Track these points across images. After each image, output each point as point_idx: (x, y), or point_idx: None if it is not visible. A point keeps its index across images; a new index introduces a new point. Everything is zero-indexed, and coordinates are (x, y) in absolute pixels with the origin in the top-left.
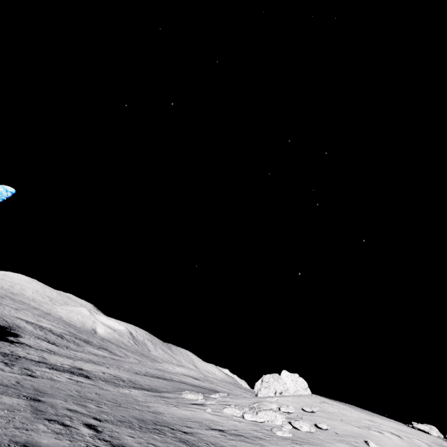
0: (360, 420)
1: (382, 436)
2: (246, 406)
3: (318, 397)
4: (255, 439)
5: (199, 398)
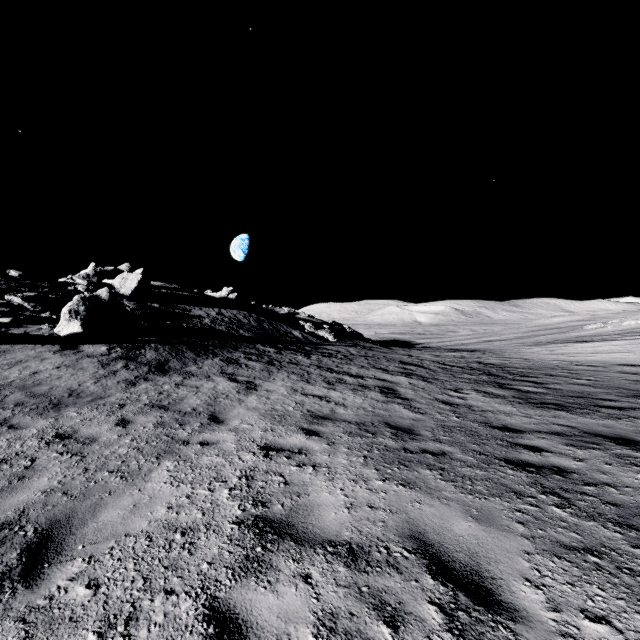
0: None
1: None
2: None
3: None
4: None
5: (599, 326)
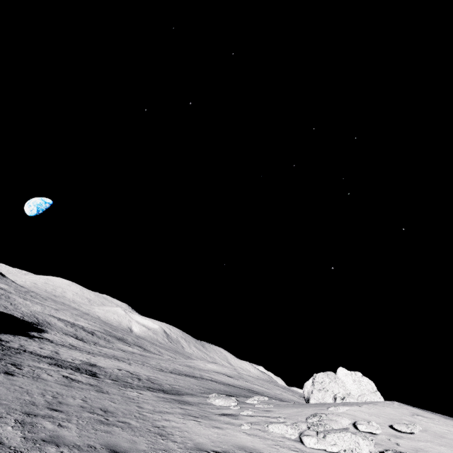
0: None
1: None
2: (302, 420)
3: (404, 405)
4: None
5: (231, 404)
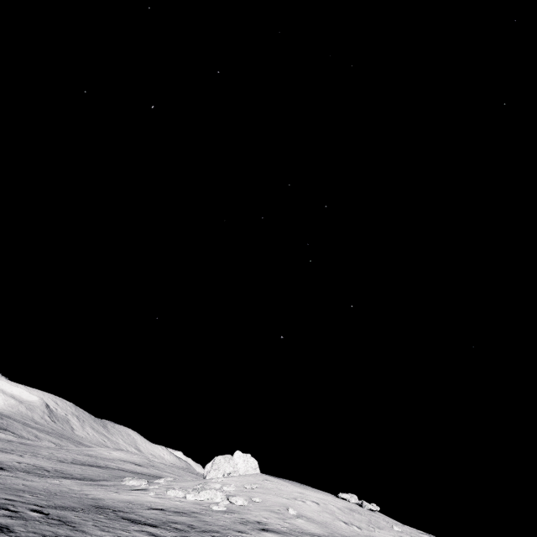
0: (292, 493)
1: (303, 504)
2: (191, 487)
3: (263, 475)
4: (192, 514)
5: (142, 484)
